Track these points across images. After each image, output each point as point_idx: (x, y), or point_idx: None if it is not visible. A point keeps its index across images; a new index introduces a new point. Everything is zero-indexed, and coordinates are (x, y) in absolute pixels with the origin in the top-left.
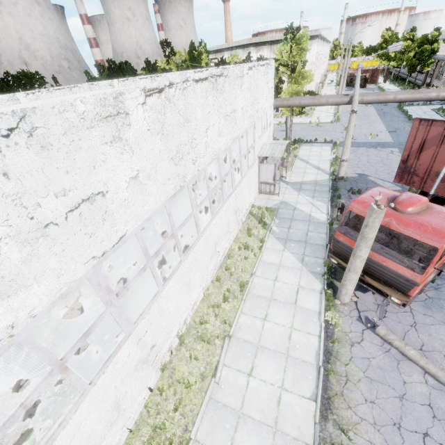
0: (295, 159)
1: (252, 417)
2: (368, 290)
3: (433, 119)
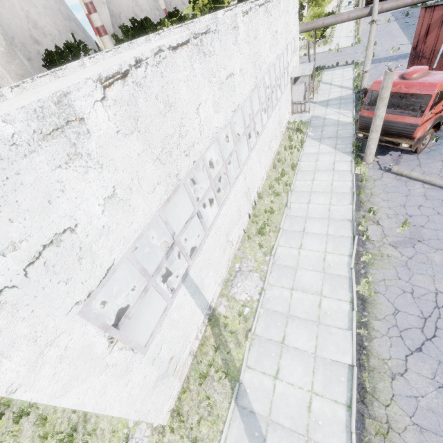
0: (319, 84)
1: (314, 217)
2: (386, 154)
3: (435, 5)
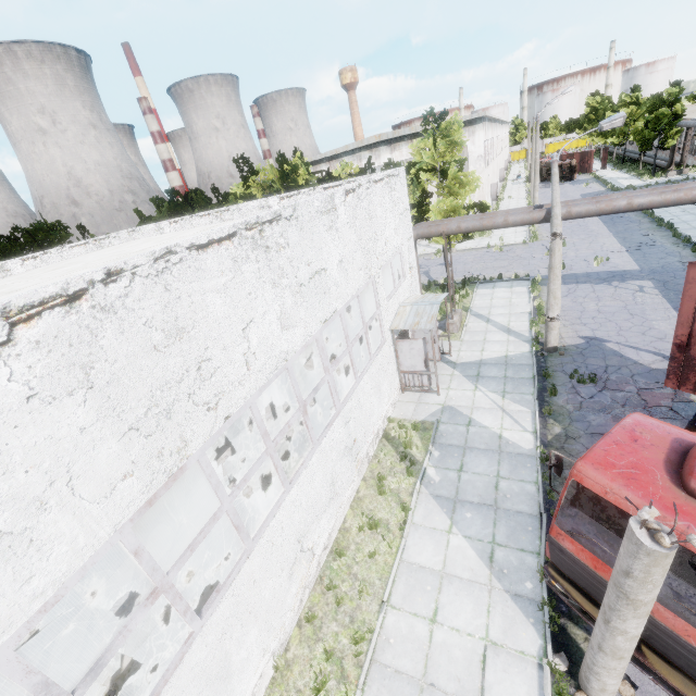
0: (466, 315)
1: None
2: None
3: None
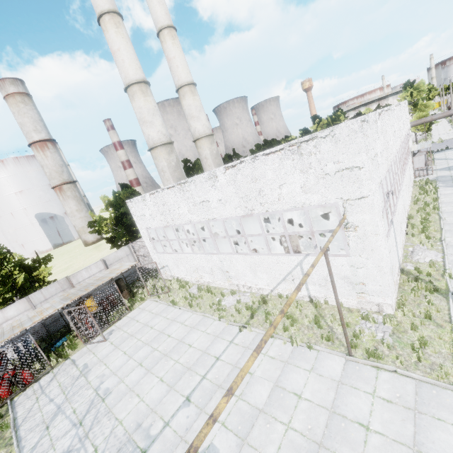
0: (433, 160)
1: None
2: None
3: None
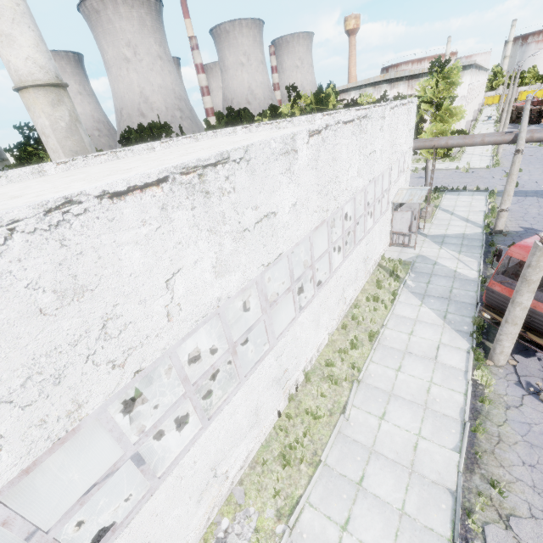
0: (435, 210)
1: (385, 455)
2: (531, 356)
3: None
